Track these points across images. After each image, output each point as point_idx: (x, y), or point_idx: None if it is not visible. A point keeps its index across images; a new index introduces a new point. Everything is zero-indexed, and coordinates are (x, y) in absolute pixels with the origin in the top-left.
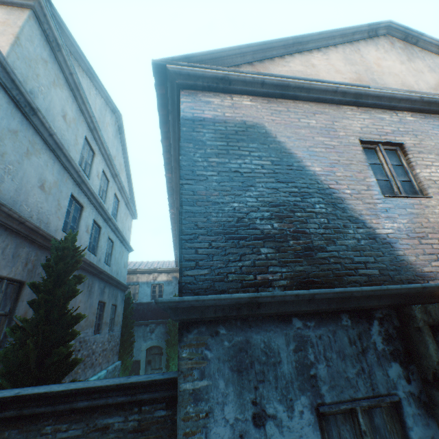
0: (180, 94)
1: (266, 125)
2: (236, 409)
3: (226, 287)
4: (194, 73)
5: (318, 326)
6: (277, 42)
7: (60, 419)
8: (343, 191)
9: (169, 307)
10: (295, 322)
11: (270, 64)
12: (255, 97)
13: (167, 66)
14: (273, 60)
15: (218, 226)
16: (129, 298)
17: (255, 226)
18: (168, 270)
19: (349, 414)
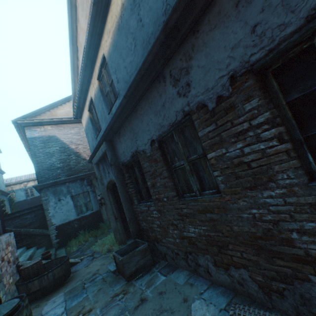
0: (25, 129)
1: (57, 135)
2: (55, 200)
3: (50, 180)
4: (28, 122)
5: (72, 183)
6: (58, 101)
7: (12, 219)
8: (81, 152)
9: (36, 187)
10: (67, 183)
11: (57, 109)
12: (52, 125)
13: (18, 122)
14: (58, 107)
15: (46, 168)
16: (11, 199)
17: (56, 166)
18: (34, 179)
19: (79, 196)
